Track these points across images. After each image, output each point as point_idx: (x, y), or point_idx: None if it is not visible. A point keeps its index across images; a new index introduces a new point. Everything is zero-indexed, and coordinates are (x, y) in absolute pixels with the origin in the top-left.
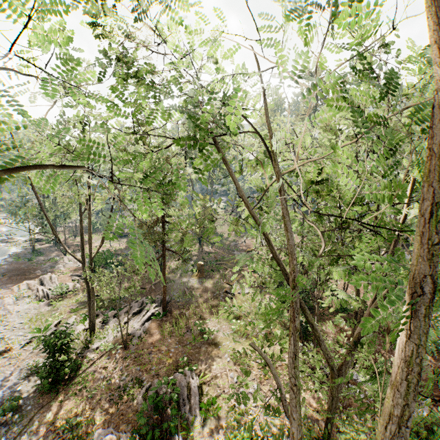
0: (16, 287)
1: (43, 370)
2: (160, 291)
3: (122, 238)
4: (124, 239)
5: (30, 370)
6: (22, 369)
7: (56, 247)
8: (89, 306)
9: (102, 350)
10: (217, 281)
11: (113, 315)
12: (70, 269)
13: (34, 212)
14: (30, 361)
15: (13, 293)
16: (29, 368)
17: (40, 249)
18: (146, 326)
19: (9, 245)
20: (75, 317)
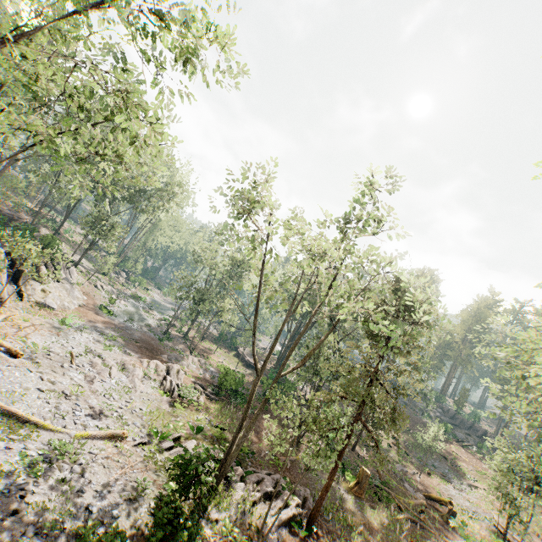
0: (146, 361)
1: (166, 508)
2: (297, 479)
3: (247, 368)
4: (249, 371)
5: (137, 492)
6: (127, 480)
7: (183, 340)
8: (232, 441)
9: (223, 532)
10: (389, 524)
11: (240, 474)
12: (192, 372)
13: (196, 295)
14: (138, 475)
15: (141, 366)
16: (135, 487)
17: (171, 333)
18: (283, 533)
19: (148, 315)
20: (195, 442)
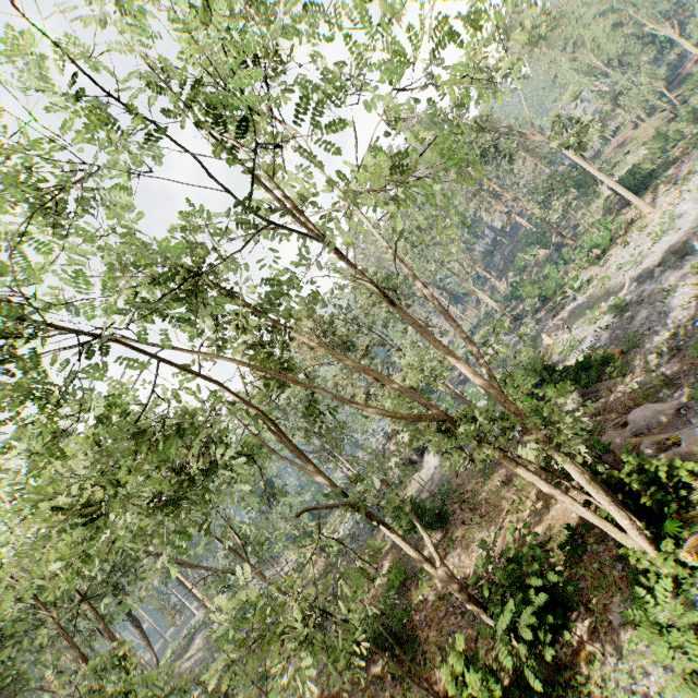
0: None
1: None
2: None
3: None
4: None
5: None
6: None
7: None
8: None
9: None
10: None
11: None
12: None
13: None
14: None
15: None
16: None
17: None
18: None
19: None
20: None
